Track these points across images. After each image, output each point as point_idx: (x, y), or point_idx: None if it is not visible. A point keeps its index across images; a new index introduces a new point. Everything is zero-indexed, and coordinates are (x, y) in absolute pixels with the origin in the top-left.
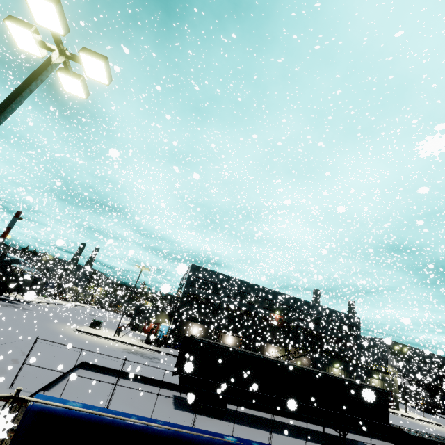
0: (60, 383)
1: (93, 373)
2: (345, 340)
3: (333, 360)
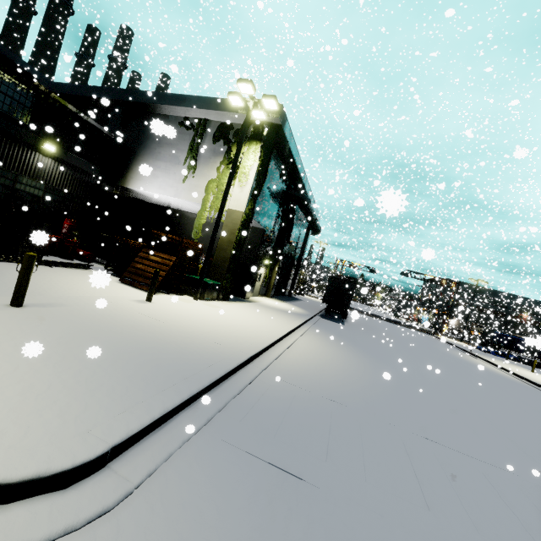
0: None
1: None
2: None
3: None
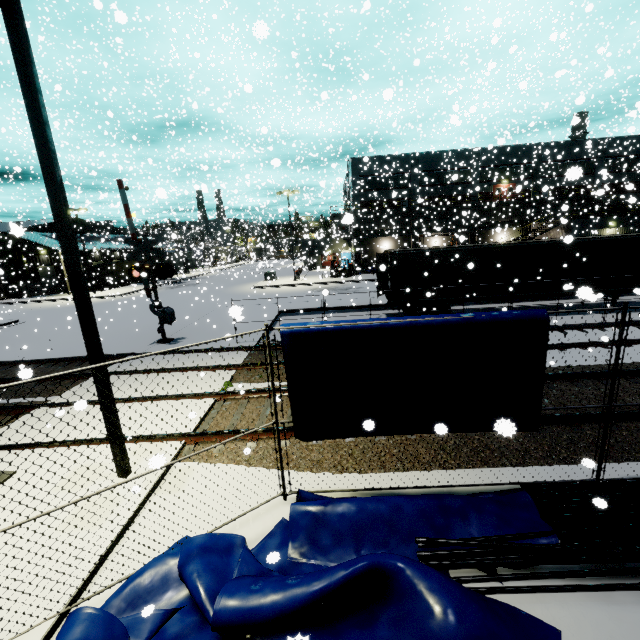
0: (273, 331)
1: (295, 316)
2: (632, 182)
3: (605, 219)
